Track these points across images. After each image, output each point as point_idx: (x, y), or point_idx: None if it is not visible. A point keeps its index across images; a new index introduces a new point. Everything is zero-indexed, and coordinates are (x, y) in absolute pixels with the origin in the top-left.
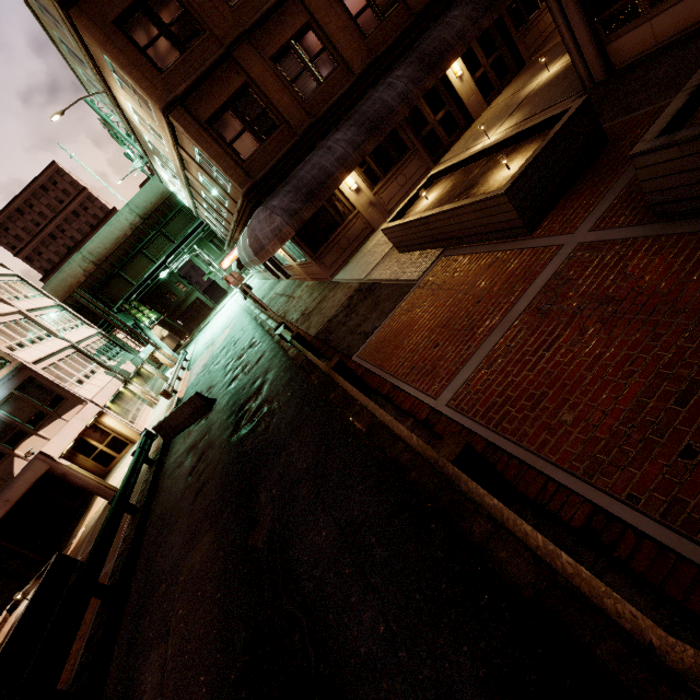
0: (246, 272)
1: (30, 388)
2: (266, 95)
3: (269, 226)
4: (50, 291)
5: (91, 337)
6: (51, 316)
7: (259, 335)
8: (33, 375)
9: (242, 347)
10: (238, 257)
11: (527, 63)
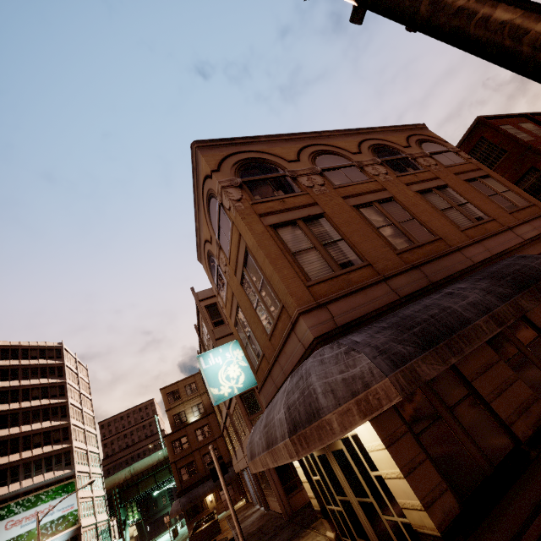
0: None
1: (74, 540)
2: (197, 464)
3: (177, 507)
4: (105, 483)
5: (104, 520)
6: (99, 502)
7: None
8: (79, 533)
9: None
10: None
11: None
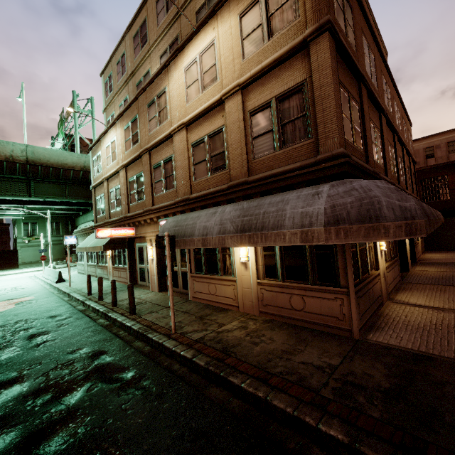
0: (59, 262)
1: None
2: (364, 124)
3: (398, 200)
4: None
5: None
6: None
7: (128, 353)
8: None
9: (61, 356)
10: (114, 238)
11: (418, 261)
